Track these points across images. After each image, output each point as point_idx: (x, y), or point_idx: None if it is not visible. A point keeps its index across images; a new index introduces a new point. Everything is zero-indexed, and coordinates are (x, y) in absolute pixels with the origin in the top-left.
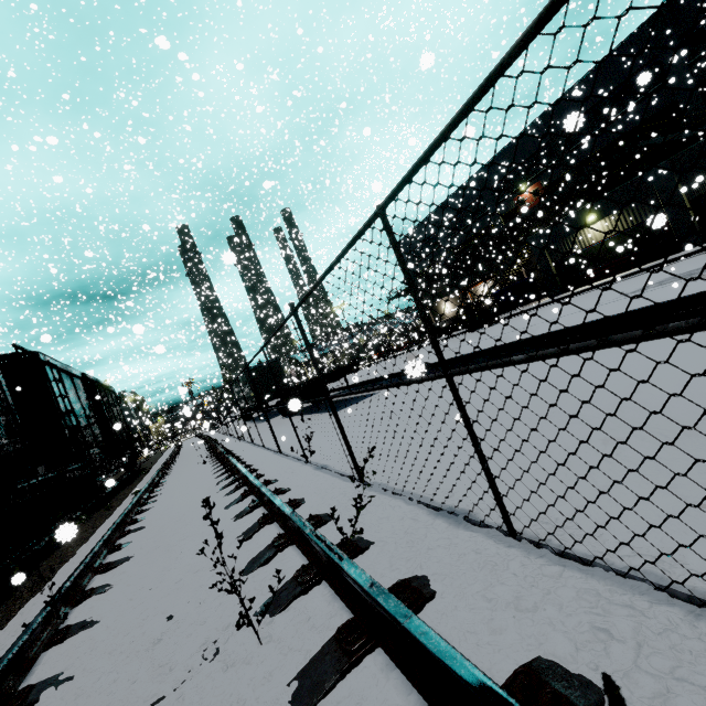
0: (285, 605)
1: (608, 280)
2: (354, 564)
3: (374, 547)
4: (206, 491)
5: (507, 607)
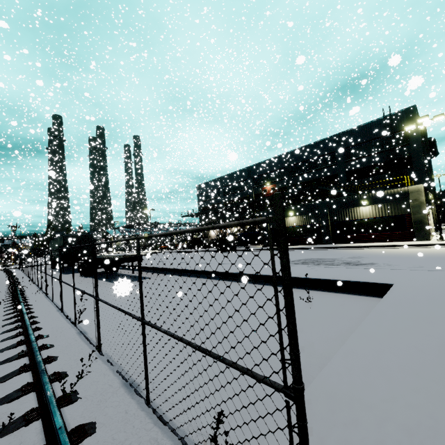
0: (10, 433)
1: (290, 247)
2: (58, 413)
3: (80, 401)
4: None
5: (120, 443)
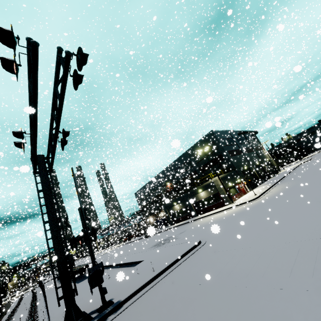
0: None
1: (176, 226)
2: None
3: None
4: (24, 318)
5: None
